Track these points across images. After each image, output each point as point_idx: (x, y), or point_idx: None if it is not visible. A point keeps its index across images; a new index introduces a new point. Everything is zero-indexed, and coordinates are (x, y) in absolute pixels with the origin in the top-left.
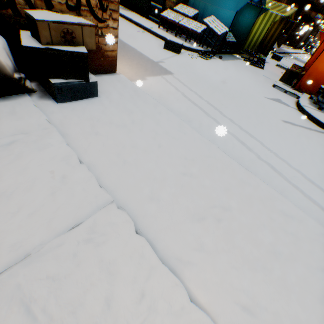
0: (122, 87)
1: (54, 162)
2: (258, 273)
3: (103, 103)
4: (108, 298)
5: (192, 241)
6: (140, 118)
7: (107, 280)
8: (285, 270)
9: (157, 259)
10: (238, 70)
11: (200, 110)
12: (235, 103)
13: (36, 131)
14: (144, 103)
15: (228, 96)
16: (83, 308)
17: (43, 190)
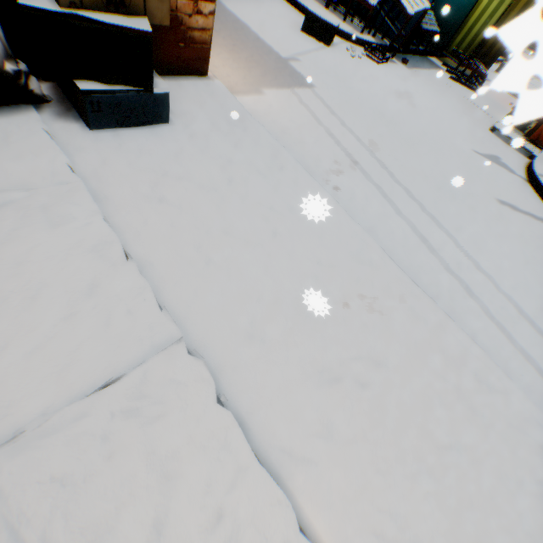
0: (217, 108)
1: (78, 253)
2: (419, 485)
3: (178, 138)
4: (158, 520)
5: (314, 421)
6: (244, 175)
7: (160, 487)
8: (464, 481)
9: (251, 454)
10: (434, 91)
11: (355, 167)
12: (419, 158)
13: (47, 186)
14: (254, 144)
15: (408, 143)
16: (114, 536)
17: (54, 309)
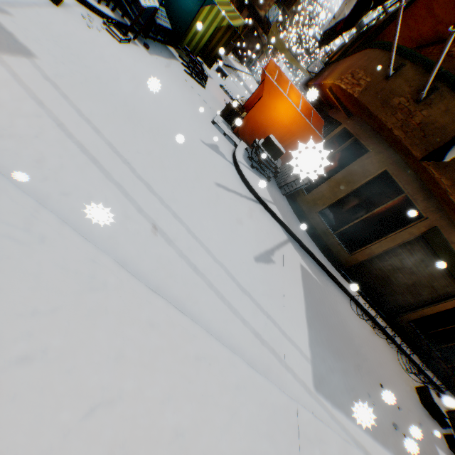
0: None
1: None
2: None
3: None
4: None
5: None
6: None
7: None
8: None
9: None
10: (172, 82)
11: (93, 165)
12: (159, 150)
13: None
14: None
15: (149, 135)
16: None
17: None
